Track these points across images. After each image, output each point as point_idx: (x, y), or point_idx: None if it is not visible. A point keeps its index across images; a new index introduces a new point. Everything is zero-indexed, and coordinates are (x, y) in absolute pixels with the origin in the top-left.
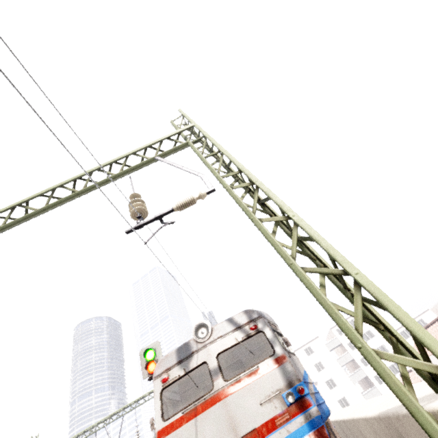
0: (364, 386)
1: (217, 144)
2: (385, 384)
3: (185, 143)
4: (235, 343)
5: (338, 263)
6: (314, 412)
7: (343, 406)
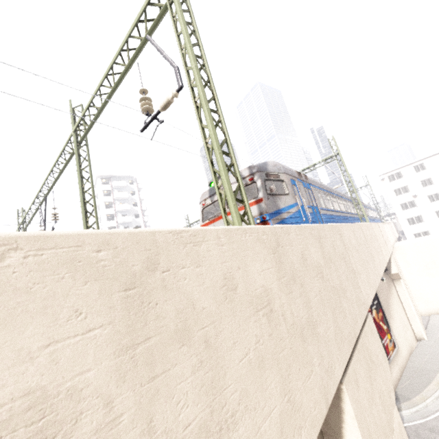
0: None
1: (180, 20)
2: None
3: (164, 6)
4: None
5: (219, 171)
6: None
7: None
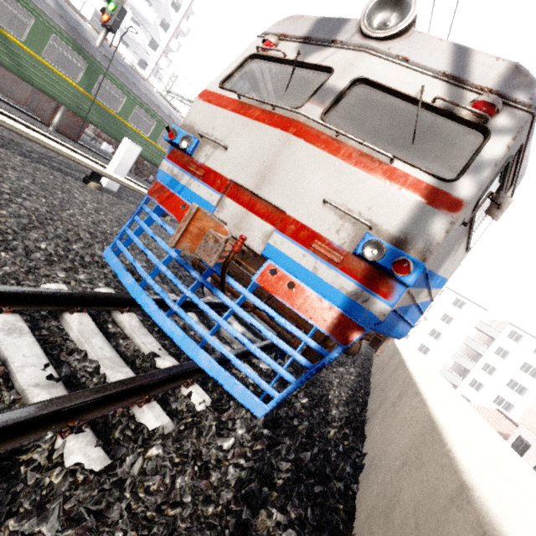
0: (455, 368)
1: None
2: (472, 391)
3: None
4: (411, 94)
5: None
6: (377, 308)
7: (421, 350)
